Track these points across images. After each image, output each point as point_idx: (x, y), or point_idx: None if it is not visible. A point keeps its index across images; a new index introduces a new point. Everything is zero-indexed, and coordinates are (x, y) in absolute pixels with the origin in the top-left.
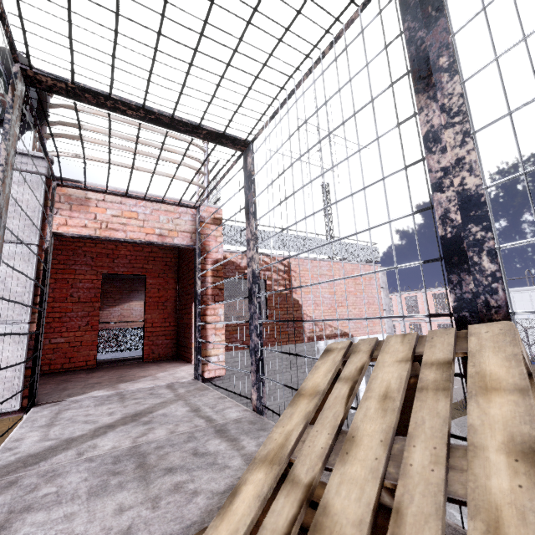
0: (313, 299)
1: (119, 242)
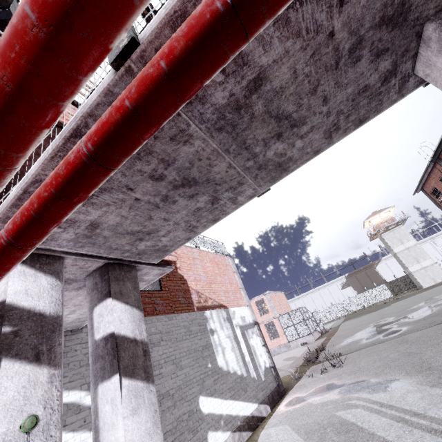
0: (194, 276)
1: None
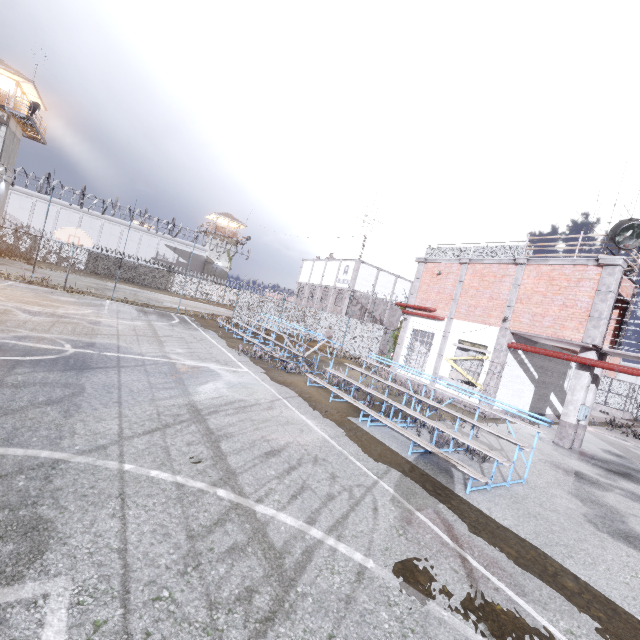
0: None
1: (618, 295)
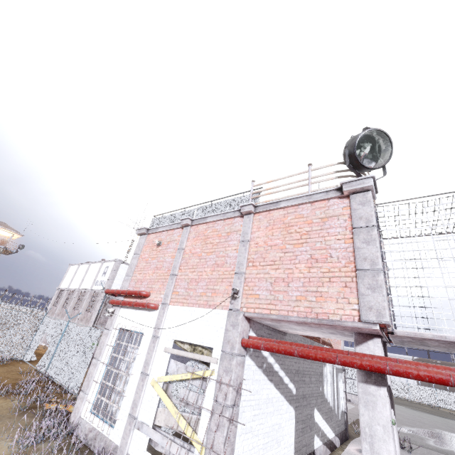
0: None
1: None
